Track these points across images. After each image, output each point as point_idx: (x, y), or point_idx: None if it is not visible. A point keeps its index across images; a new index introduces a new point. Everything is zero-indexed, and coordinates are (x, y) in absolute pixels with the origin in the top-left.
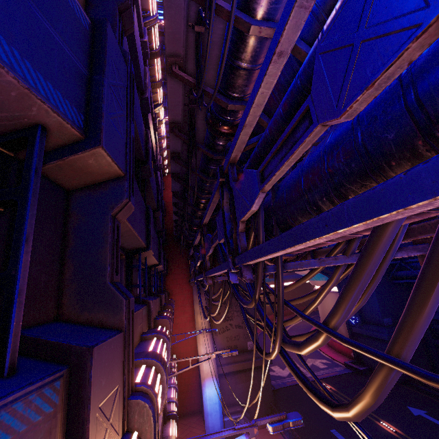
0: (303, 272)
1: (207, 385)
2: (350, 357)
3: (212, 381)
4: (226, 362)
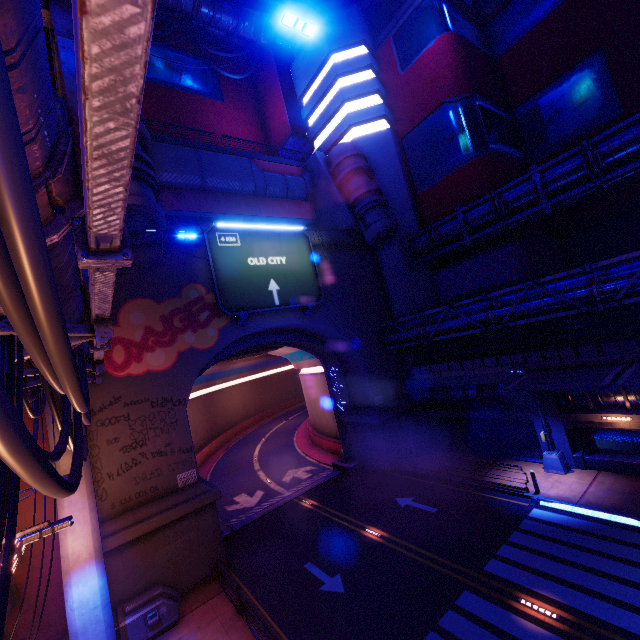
0: (281, 352)
1: (75, 582)
2: (340, 454)
3: (89, 570)
4: (134, 521)
